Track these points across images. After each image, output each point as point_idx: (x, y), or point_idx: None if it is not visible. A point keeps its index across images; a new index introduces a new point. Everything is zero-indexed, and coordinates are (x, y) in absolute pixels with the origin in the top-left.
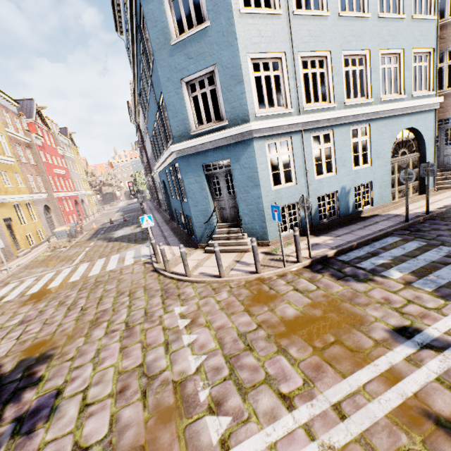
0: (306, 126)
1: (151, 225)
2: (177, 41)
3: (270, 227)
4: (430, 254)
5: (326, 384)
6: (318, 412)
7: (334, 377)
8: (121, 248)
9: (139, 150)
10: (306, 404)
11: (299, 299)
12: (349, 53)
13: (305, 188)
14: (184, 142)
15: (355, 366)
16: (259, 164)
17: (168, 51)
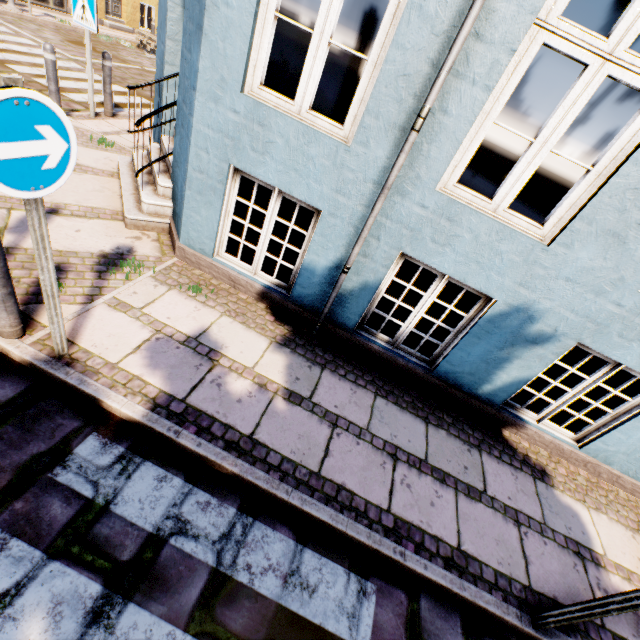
0: None
1: (91, 26)
2: None
3: (194, 210)
4: None
5: None
6: None
7: None
8: None
9: None
10: None
11: None
12: None
13: (373, 188)
14: None
15: None
16: None
17: None
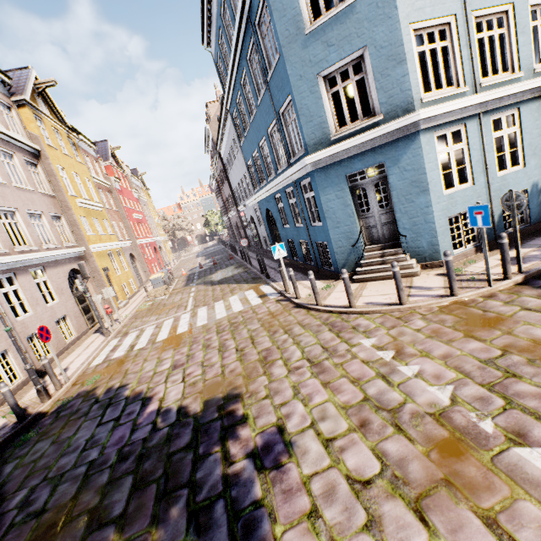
0: (485, 107)
1: (283, 255)
2: (314, 28)
3: (442, 242)
4: None
5: None
6: None
7: None
8: (234, 289)
9: (216, 184)
10: None
11: None
12: (537, 2)
13: (485, 189)
14: (324, 150)
15: None
16: (427, 163)
17: (300, 43)
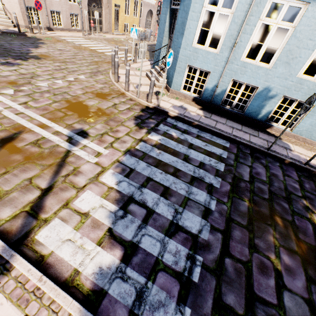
0: None
1: (135, 37)
2: None
3: (176, 78)
4: (202, 156)
5: (35, 111)
6: (18, 109)
7: (40, 113)
8: None
9: None
10: (22, 107)
11: (104, 105)
12: None
13: (224, 63)
14: None
15: (49, 118)
16: (192, 11)
17: None
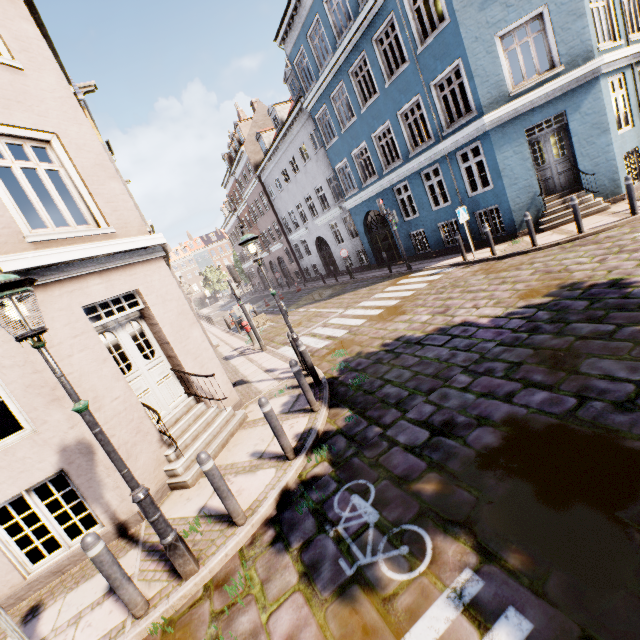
0: (635, 59)
1: (465, 219)
2: None
3: (621, 178)
4: None
5: None
6: None
7: None
8: (374, 288)
9: (237, 222)
10: None
11: None
12: None
13: None
14: (505, 106)
15: None
16: (606, 106)
17: (476, 6)
